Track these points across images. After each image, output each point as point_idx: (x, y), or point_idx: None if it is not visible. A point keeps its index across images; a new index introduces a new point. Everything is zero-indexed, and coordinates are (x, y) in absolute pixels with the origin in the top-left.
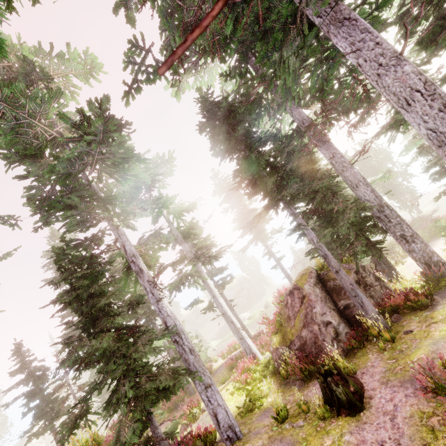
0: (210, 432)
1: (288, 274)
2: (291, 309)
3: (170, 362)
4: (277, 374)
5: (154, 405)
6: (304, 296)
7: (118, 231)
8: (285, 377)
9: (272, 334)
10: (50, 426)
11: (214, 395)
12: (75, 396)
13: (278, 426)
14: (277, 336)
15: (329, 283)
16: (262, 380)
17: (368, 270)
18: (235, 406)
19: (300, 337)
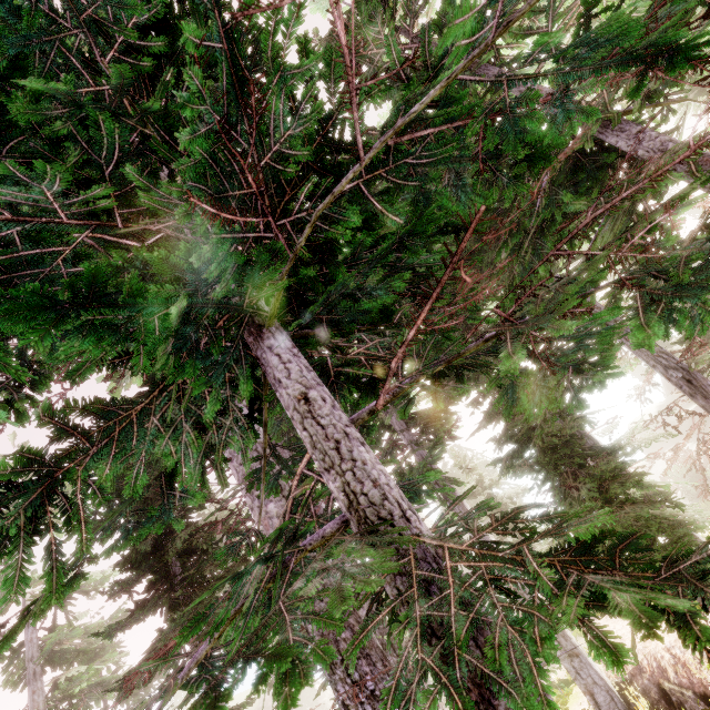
0: None
1: None
2: None
3: None
4: None
5: None
6: None
7: None
8: None
9: None
10: None
11: None
12: None
13: None
14: None
15: None
16: None
17: None
18: None
19: None
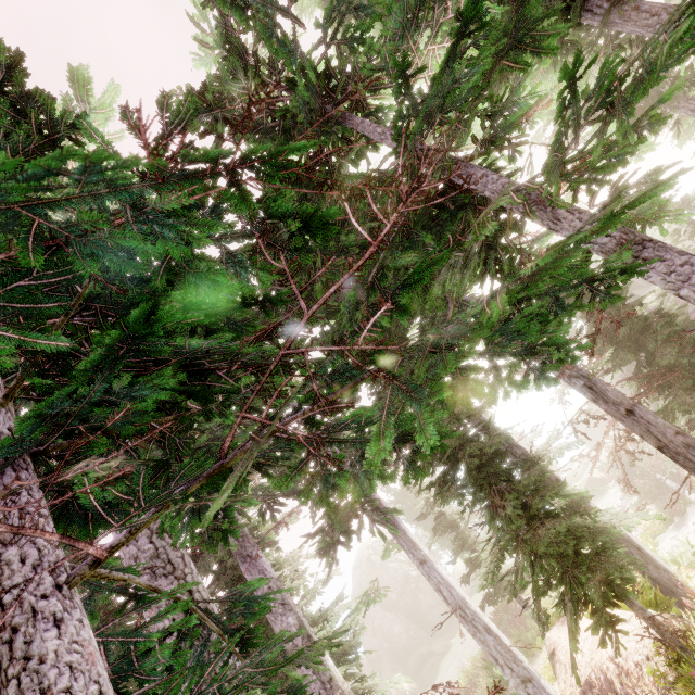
0: None
1: None
2: None
3: None
4: None
5: None
6: None
7: None
8: None
9: None
10: None
11: None
12: None
13: None
14: None
15: None
16: None
17: None
18: None
19: None
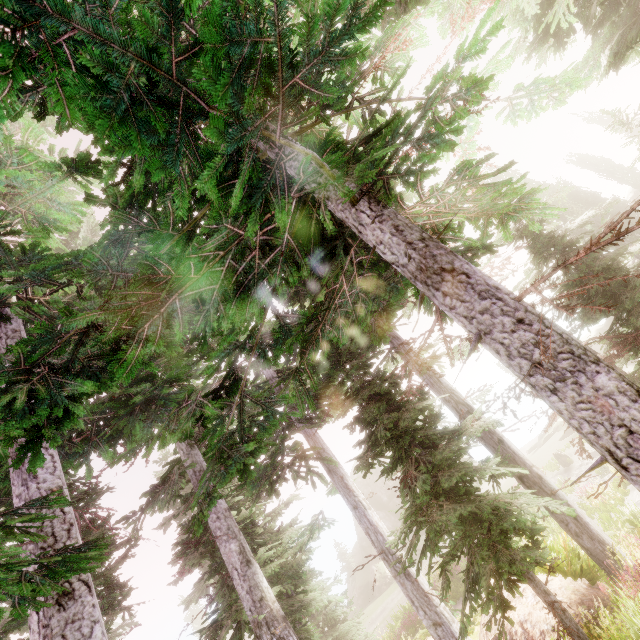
0: None
1: None
2: None
3: None
4: None
5: None
6: None
7: None
8: None
9: None
10: None
11: None
12: None
13: None
14: None
15: None
16: None
17: None
18: None
19: None
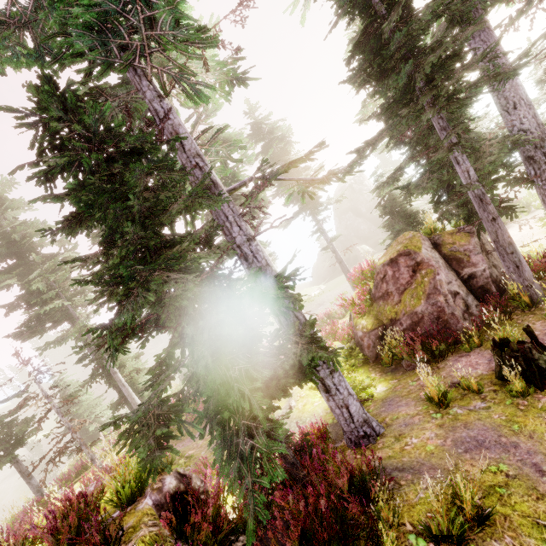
0: (325, 432)
1: (341, 259)
2: (393, 282)
3: (297, 329)
4: (369, 363)
5: (285, 394)
6: (420, 262)
7: (163, 101)
8: (390, 363)
9: (358, 317)
10: (10, 458)
11: (343, 381)
12: (60, 412)
13: (440, 412)
14: (367, 318)
15: (444, 250)
16: (353, 370)
17: (485, 237)
18: (323, 402)
19: (411, 314)
